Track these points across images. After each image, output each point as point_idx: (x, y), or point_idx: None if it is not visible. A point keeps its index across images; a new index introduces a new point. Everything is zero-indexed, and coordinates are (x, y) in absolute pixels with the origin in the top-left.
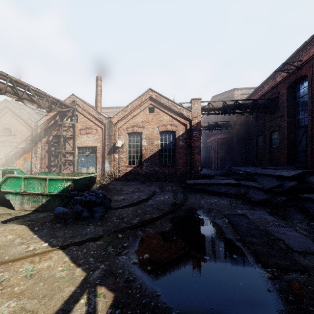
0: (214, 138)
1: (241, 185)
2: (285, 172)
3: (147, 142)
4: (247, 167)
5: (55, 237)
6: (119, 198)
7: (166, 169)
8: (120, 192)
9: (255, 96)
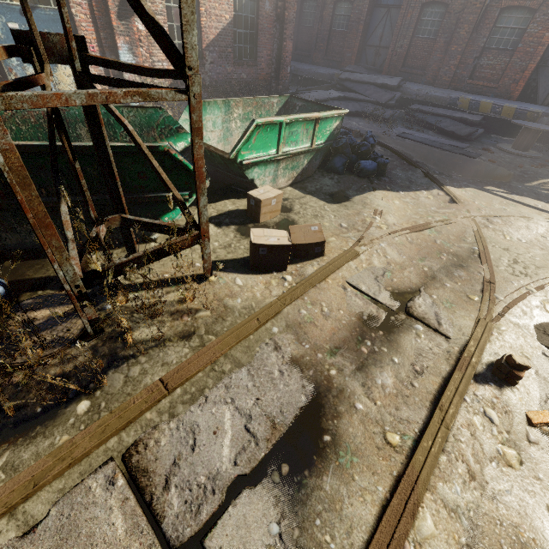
0: None
1: (342, 99)
2: (385, 80)
3: None
4: None
5: (408, 187)
6: None
7: (244, 71)
8: None
9: None
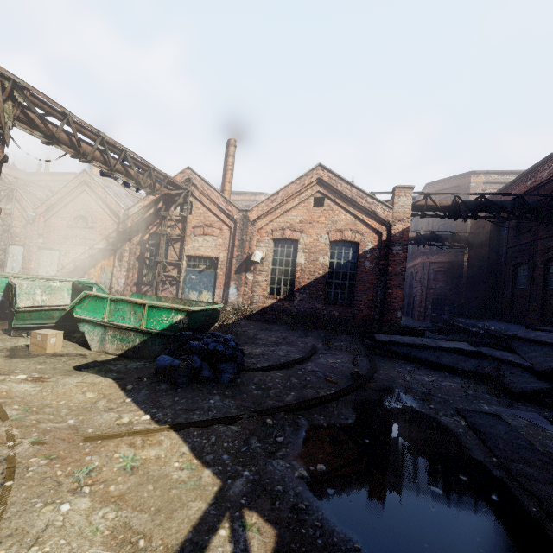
0: (422, 261)
1: (482, 356)
2: None
3: (306, 257)
4: (489, 321)
5: (159, 407)
6: (254, 351)
7: (336, 309)
8: (253, 340)
9: (519, 189)
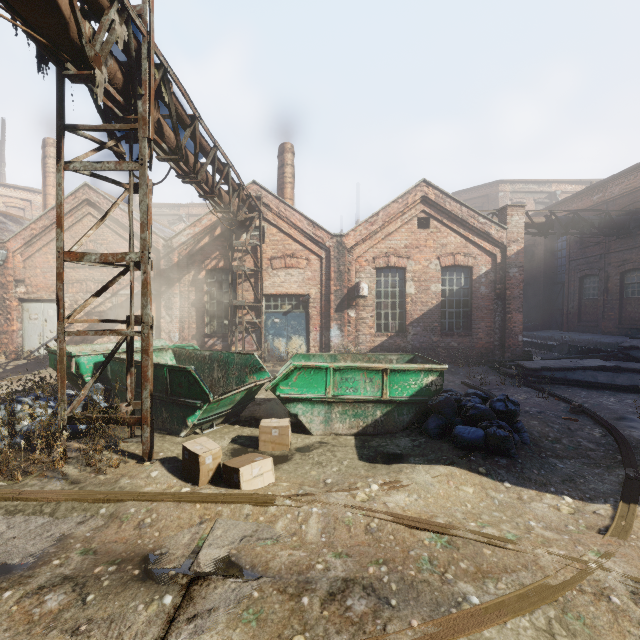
0: None
1: (617, 369)
2: None
3: (416, 286)
4: (556, 332)
5: (544, 484)
6: None
7: (454, 340)
8: None
9: (582, 203)
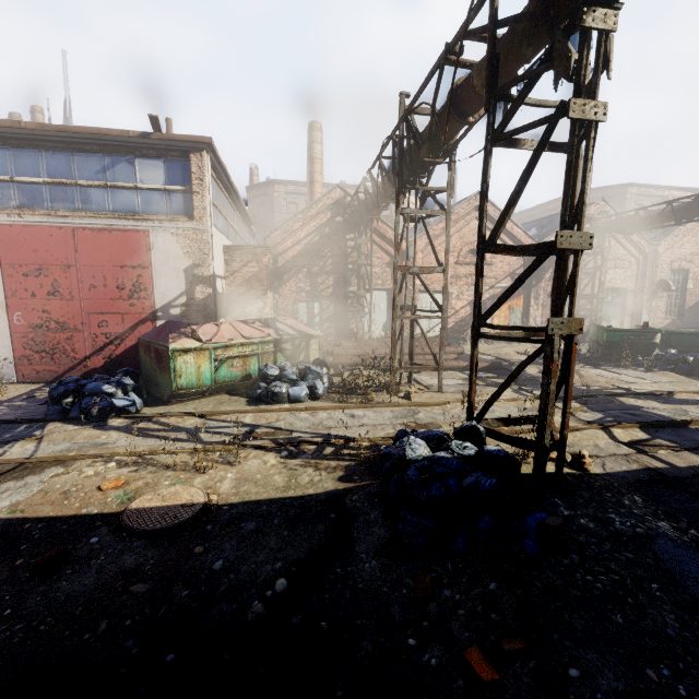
0: None
1: None
2: None
3: (693, 283)
4: None
5: None
6: None
7: None
8: None
9: None
